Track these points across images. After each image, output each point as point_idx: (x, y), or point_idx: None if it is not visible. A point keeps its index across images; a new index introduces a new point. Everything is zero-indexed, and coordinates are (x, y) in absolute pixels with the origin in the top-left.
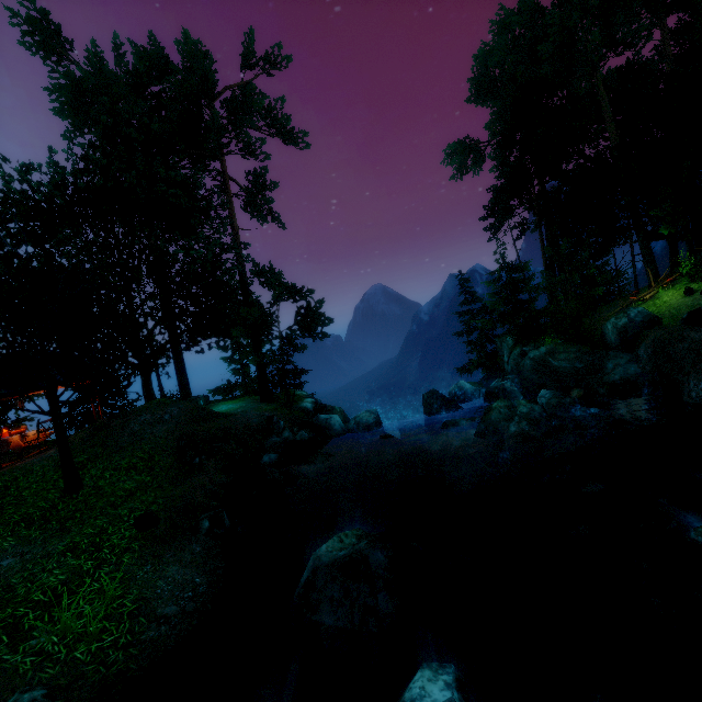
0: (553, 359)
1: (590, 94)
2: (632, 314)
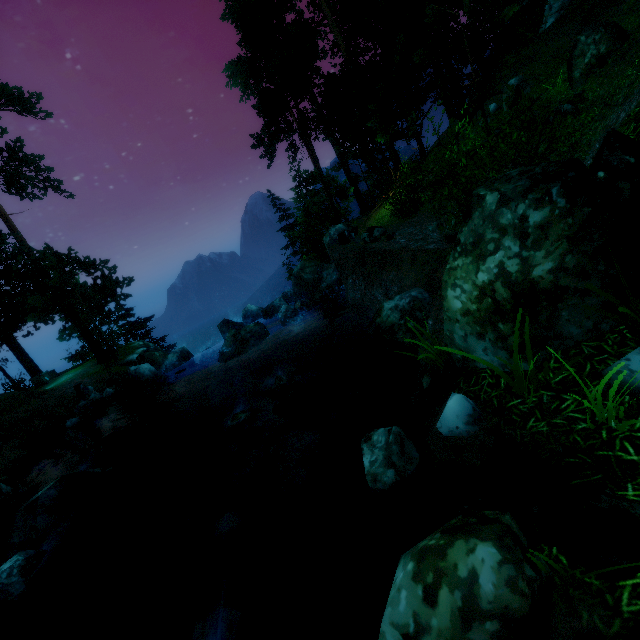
0: (303, 273)
1: (320, 6)
2: (332, 232)
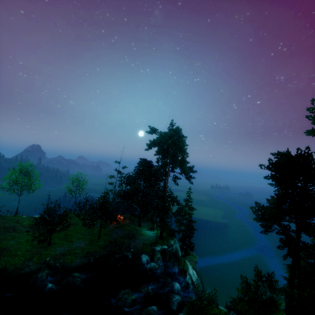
0: (184, 308)
1: None
2: None
